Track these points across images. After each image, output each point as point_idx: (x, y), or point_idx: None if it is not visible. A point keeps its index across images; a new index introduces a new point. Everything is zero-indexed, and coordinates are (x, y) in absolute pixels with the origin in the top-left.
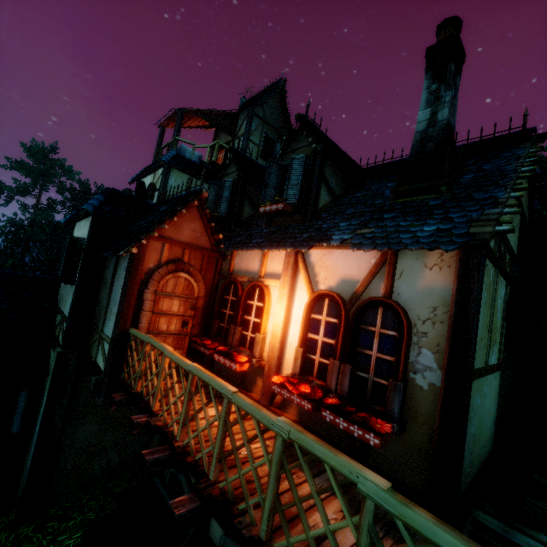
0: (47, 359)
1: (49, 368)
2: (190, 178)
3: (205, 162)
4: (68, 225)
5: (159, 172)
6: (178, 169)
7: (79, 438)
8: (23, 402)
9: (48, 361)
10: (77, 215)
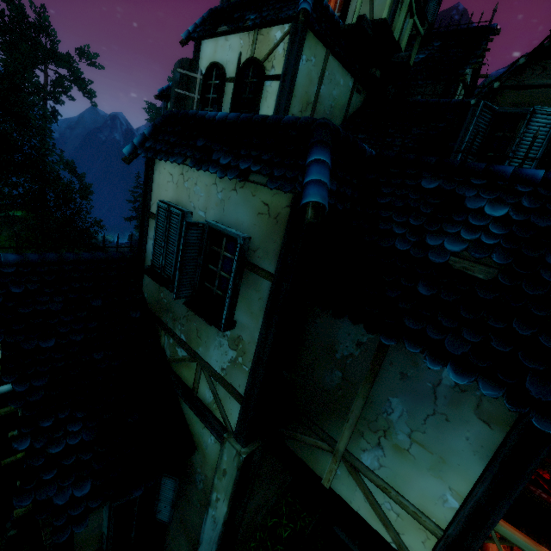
0: (182, 421)
1: (192, 438)
2: (326, 54)
3: (367, 21)
4: (135, 157)
5: (271, 33)
6: (315, 33)
7: (249, 510)
8: (170, 490)
9: (185, 424)
10: (218, 176)
